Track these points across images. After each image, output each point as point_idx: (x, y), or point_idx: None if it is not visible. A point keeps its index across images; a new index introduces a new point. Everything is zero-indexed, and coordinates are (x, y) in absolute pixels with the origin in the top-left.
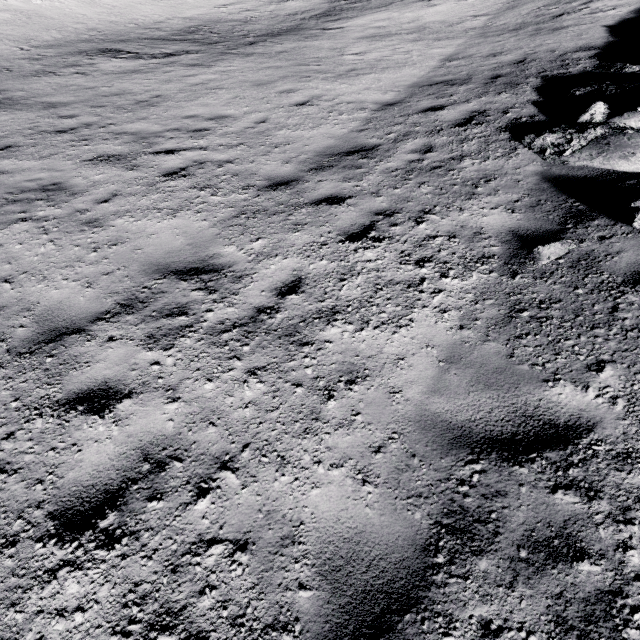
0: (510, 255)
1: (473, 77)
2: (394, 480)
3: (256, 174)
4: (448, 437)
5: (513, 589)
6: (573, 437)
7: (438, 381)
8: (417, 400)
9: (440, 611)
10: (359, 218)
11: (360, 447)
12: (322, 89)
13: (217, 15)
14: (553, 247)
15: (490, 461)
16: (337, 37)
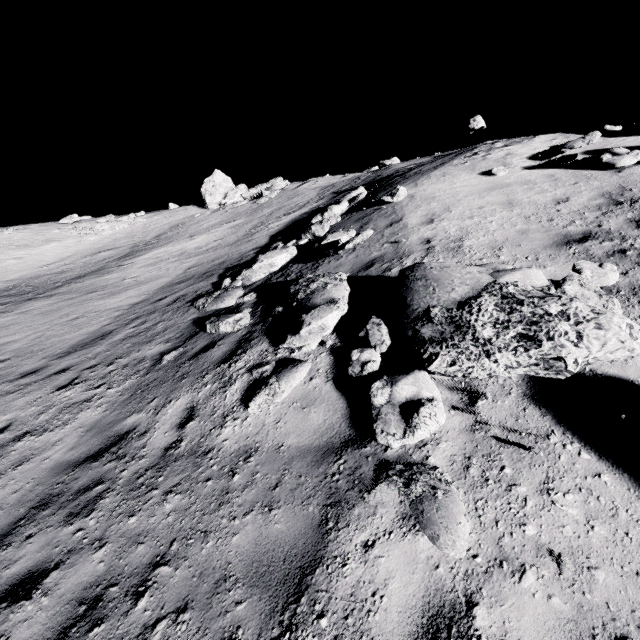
0: (152, 365)
1: (194, 276)
2: (18, 501)
3: (14, 373)
4: (65, 467)
5: (55, 514)
6: (126, 436)
7: (76, 443)
8: (58, 457)
9: (7, 543)
10: (72, 375)
11: (4, 495)
12: (96, 305)
13: (38, 273)
14: (171, 354)
15: (81, 467)
16: (126, 269)
